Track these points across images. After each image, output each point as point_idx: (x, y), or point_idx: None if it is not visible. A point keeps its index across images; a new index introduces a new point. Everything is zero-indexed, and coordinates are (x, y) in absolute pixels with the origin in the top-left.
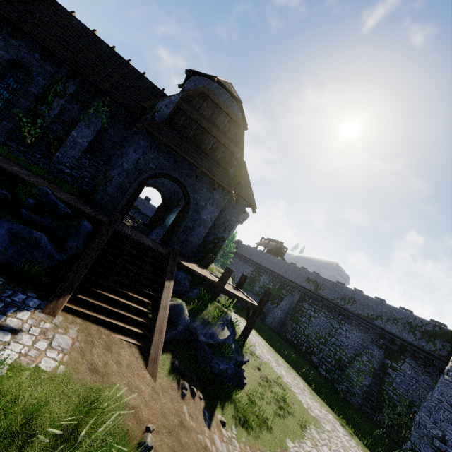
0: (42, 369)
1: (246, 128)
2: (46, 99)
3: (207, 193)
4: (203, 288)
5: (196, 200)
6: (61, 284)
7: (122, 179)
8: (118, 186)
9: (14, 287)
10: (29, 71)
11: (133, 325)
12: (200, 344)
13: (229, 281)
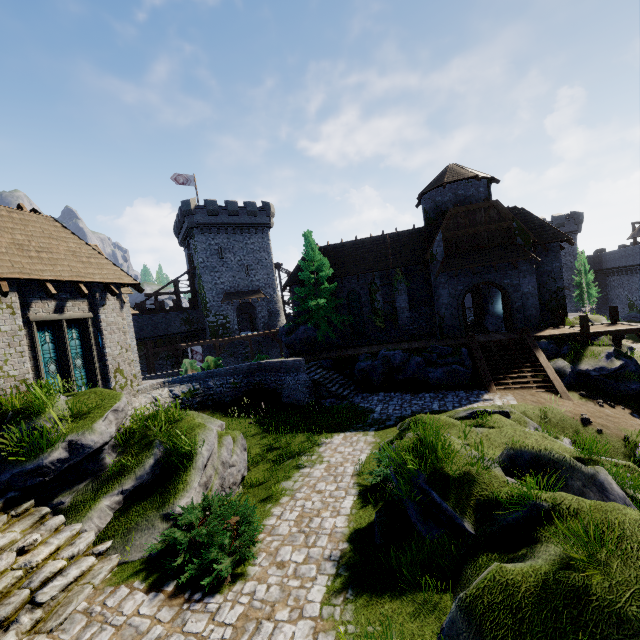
0: (513, 404)
1: (497, 182)
2: (373, 299)
3: (513, 272)
4: (571, 342)
5: (508, 284)
6: (484, 381)
7: (449, 310)
8: (451, 317)
9: (468, 390)
10: (356, 292)
11: (536, 384)
12: (598, 380)
13: (601, 321)
